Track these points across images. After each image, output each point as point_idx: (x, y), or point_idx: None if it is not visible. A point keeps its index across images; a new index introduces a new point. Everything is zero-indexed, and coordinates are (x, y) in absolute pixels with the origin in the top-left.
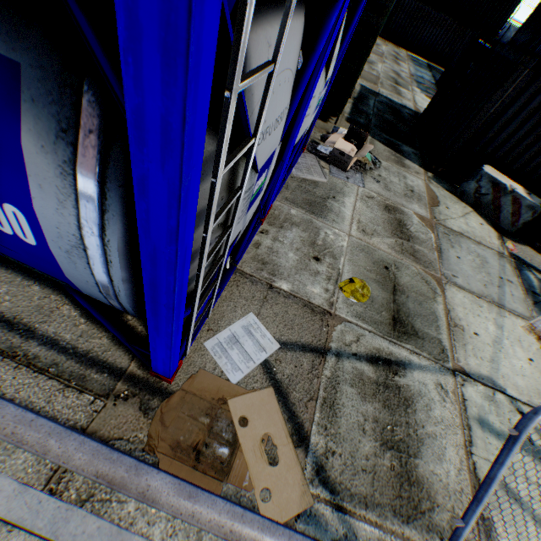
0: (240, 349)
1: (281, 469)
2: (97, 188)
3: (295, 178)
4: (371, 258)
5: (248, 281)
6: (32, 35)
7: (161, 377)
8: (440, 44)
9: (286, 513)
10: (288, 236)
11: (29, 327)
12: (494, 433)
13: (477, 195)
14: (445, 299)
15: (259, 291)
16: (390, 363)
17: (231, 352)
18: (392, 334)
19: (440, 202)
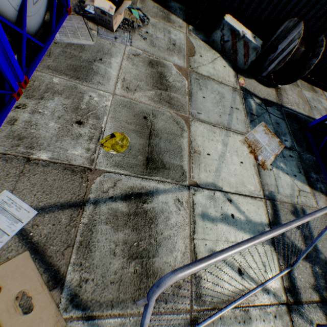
0: None
1: (36, 312)
2: None
3: (59, 44)
4: (132, 111)
5: (2, 160)
6: None
7: None
8: None
9: None
10: (50, 106)
11: None
12: (211, 220)
13: (222, 43)
14: (190, 133)
15: (15, 167)
16: (140, 196)
17: None
18: (145, 172)
19: (196, 52)
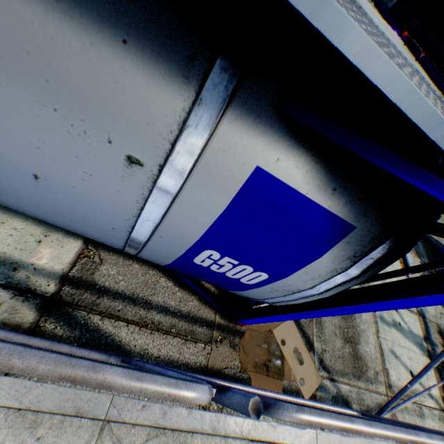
0: None
1: (305, 366)
2: (349, 278)
3: None
4: None
5: None
6: (372, 214)
7: (240, 324)
8: None
9: (312, 388)
10: None
11: (145, 300)
12: (386, 323)
13: None
14: None
15: None
16: None
17: None
18: None
19: None
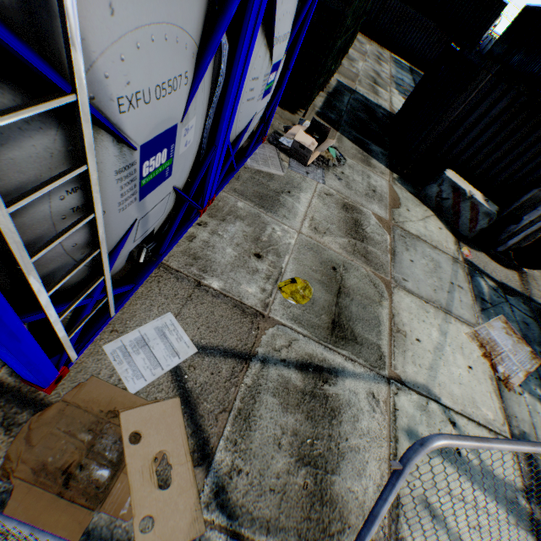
0: (148, 353)
1: (172, 492)
2: None
3: (249, 169)
4: (319, 257)
5: (173, 277)
6: None
7: (36, 386)
8: (423, 49)
9: None
10: (230, 230)
11: None
12: None
13: (438, 199)
14: (392, 303)
15: (183, 288)
16: (321, 371)
17: (136, 356)
18: (329, 339)
19: (402, 204)
